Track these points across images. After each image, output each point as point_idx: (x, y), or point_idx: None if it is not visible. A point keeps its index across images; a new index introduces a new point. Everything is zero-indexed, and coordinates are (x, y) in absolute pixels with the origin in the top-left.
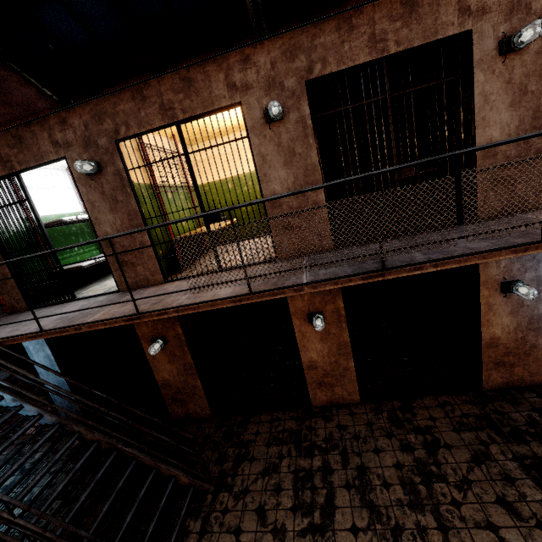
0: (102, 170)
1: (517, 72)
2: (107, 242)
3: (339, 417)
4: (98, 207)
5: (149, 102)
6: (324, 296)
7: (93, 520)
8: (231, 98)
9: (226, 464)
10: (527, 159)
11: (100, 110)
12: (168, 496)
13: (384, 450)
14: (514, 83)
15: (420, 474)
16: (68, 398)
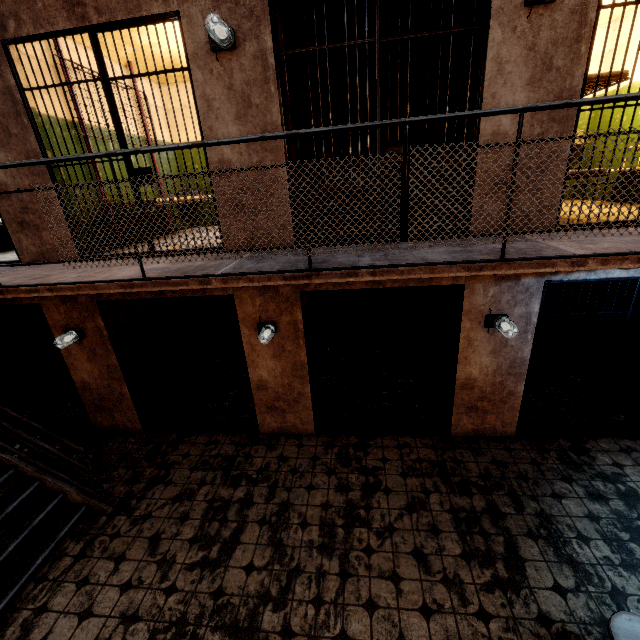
0: None
1: (544, 36)
2: None
3: (284, 447)
4: None
5: None
6: (280, 304)
7: None
8: (166, 3)
9: (137, 485)
10: (492, 144)
11: None
12: (47, 513)
13: (318, 488)
14: (538, 51)
15: (345, 517)
16: None
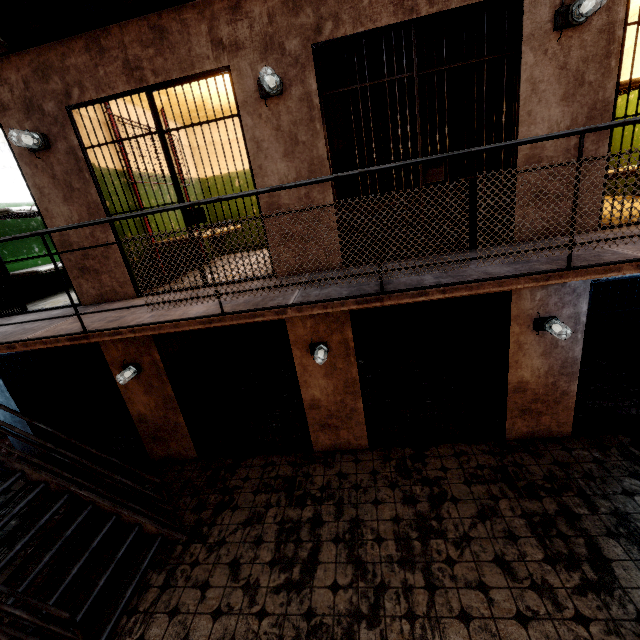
0: (51, 146)
1: (575, 55)
2: (62, 242)
3: (341, 463)
4: (48, 196)
5: (109, 56)
6: (330, 324)
7: (30, 571)
8: (217, 60)
9: (205, 512)
10: (556, 164)
11: (44, 62)
12: (128, 546)
13: (385, 502)
14: (569, 69)
15: (418, 529)
16: (5, 431)
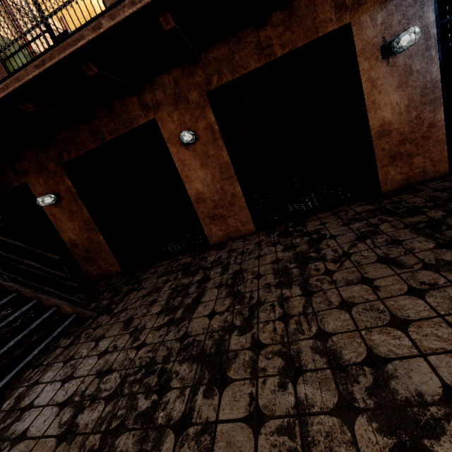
0: None
1: None
2: None
3: (232, 245)
4: None
5: None
6: (193, 112)
7: None
8: None
9: (117, 297)
10: None
11: None
12: (43, 320)
13: (266, 255)
14: None
15: (297, 262)
16: None
